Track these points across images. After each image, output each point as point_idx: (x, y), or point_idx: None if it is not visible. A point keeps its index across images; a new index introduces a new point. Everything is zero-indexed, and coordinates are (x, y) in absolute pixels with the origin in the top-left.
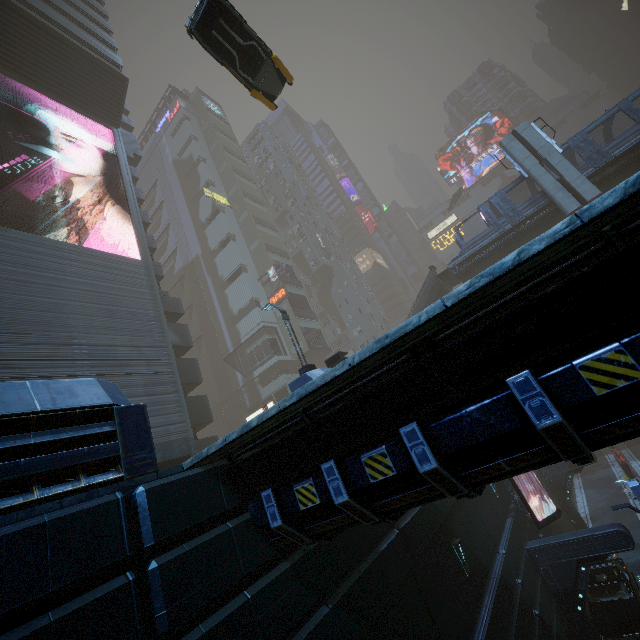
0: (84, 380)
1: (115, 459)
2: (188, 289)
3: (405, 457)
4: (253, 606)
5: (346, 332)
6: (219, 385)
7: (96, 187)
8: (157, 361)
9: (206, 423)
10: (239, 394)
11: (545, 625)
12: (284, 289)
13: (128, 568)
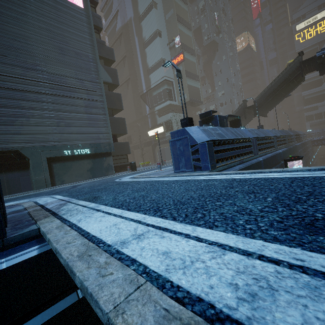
0: None
1: None
2: (123, 45)
3: None
4: None
5: (214, 93)
6: (136, 111)
7: None
8: (93, 92)
9: (123, 134)
10: (146, 118)
11: None
12: (183, 55)
13: None
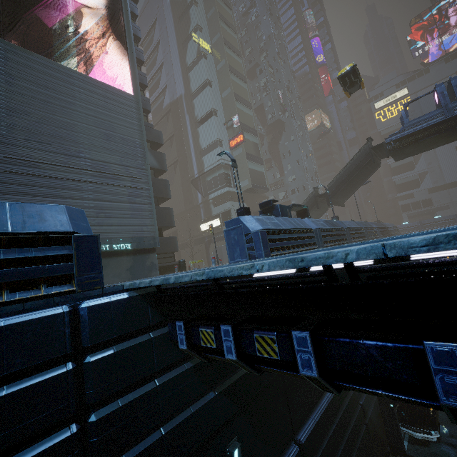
0: (54, 206)
1: (71, 275)
2: (171, 122)
3: (291, 351)
4: (159, 391)
5: (283, 178)
6: (185, 199)
7: (105, 20)
8: (139, 179)
9: (170, 227)
10: (198, 208)
11: (364, 411)
12: (242, 135)
13: (70, 358)
